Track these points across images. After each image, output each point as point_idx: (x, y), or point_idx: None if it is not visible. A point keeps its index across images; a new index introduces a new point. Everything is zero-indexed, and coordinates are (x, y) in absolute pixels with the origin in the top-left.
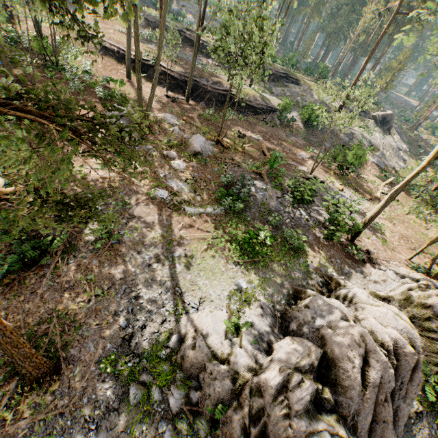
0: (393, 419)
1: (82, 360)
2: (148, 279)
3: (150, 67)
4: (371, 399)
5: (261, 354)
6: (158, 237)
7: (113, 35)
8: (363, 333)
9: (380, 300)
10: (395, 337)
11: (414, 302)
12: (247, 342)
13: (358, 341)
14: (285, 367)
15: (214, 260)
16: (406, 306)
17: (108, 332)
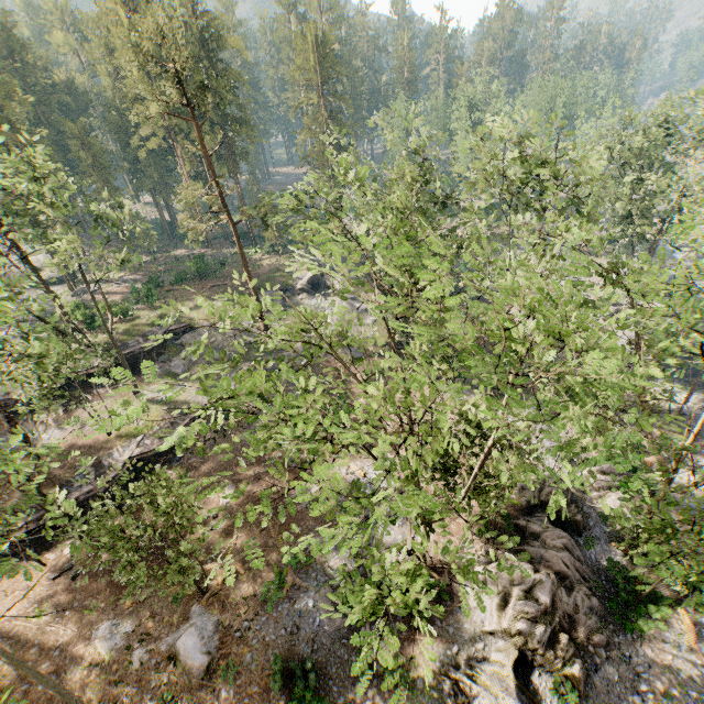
0: None
1: None
2: None
3: None
4: None
5: None
6: None
7: None
8: None
9: (491, 635)
10: None
11: (511, 632)
12: None
13: None
14: None
15: None
16: (509, 636)
17: None
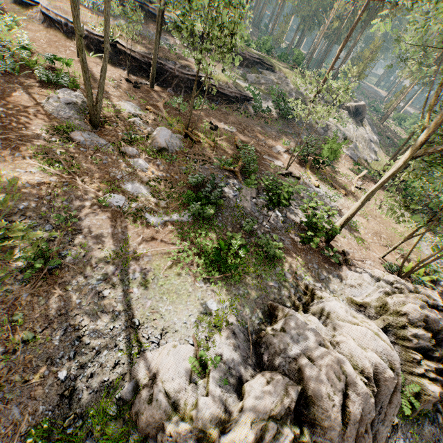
0: (372, 442)
1: (2, 434)
2: (97, 311)
3: None
4: (351, 436)
5: (231, 398)
6: (111, 256)
7: (59, 3)
8: (342, 362)
9: (356, 306)
10: (375, 361)
11: (390, 310)
12: (215, 385)
13: (337, 372)
14: (258, 417)
15: (180, 279)
16: (382, 313)
17: (41, 389)
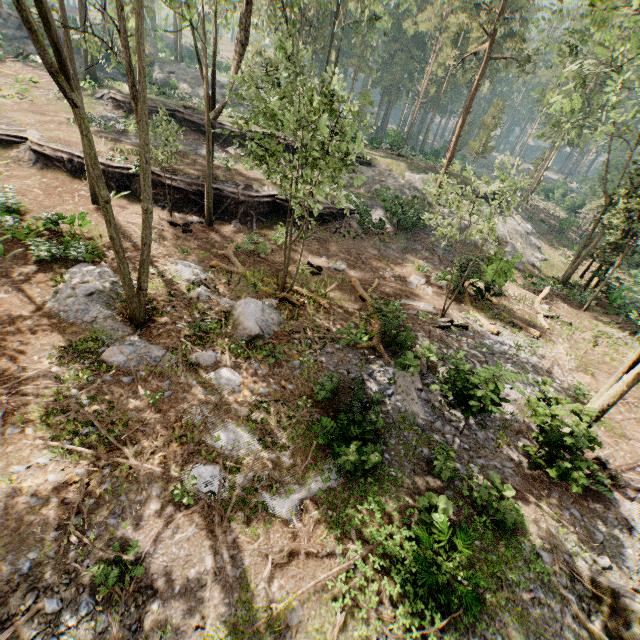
0: None
1: None
2: None
3: (133, 178)
4: None
5: None
6: (225, 639)
7: (57, 132)
8: None
9: None
10: None
11: None
12: None
13: None
14: None
15: None
16: None
17: None
